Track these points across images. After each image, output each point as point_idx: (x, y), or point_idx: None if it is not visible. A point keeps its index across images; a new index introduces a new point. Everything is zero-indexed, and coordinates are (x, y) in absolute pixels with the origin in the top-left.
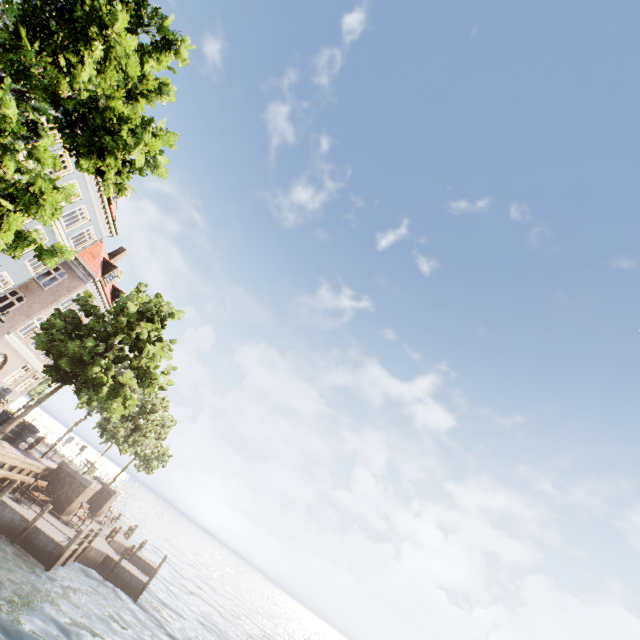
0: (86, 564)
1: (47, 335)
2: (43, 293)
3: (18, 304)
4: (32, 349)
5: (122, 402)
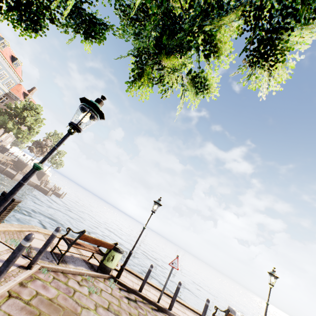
0: (30, 185)
1: None
2: (2, 106)
3: None
4: None
5: (26, 137)
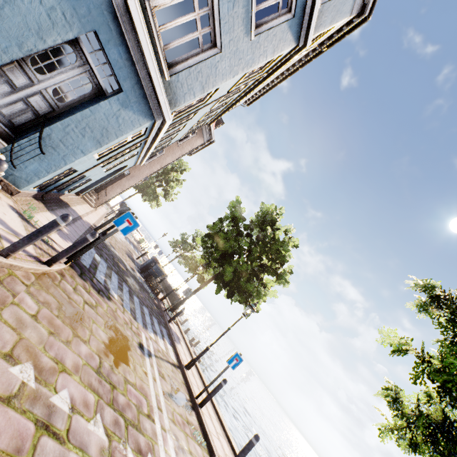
0: None
1: (233, 269)
2: (176, 147)
3: (158, 155)
4: None
5: None
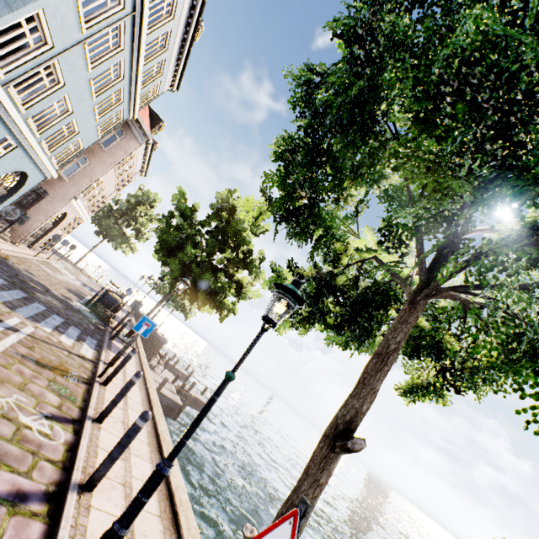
0: None
1: (180, 261)
2: (103, 154)
3: (81, 166)
4: (84, 204)
5: None
